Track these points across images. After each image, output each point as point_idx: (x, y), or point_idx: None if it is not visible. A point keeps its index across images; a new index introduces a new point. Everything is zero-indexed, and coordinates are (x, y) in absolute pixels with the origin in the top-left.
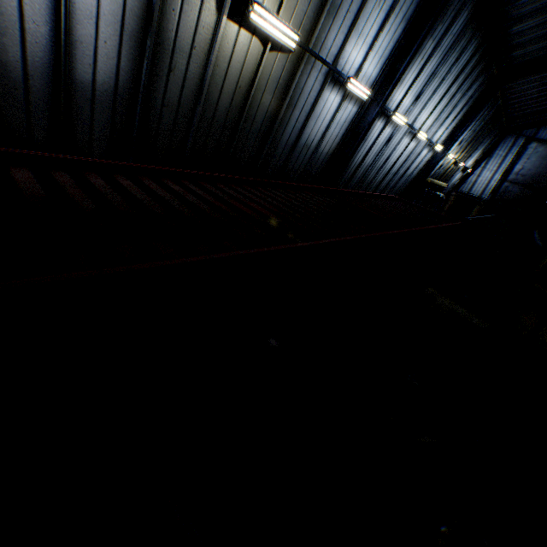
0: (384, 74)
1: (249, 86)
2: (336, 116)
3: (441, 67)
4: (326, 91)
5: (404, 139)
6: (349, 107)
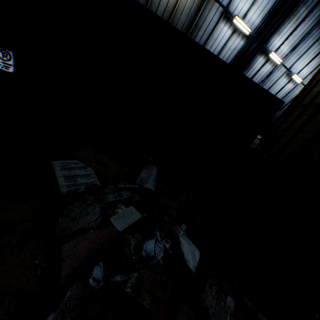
0: (264, 24)
1: (174, 8)
2: (227, 43)
3: (314, 31)
4: (222, 25)
5: (283, 79)
6: (237, 40)
